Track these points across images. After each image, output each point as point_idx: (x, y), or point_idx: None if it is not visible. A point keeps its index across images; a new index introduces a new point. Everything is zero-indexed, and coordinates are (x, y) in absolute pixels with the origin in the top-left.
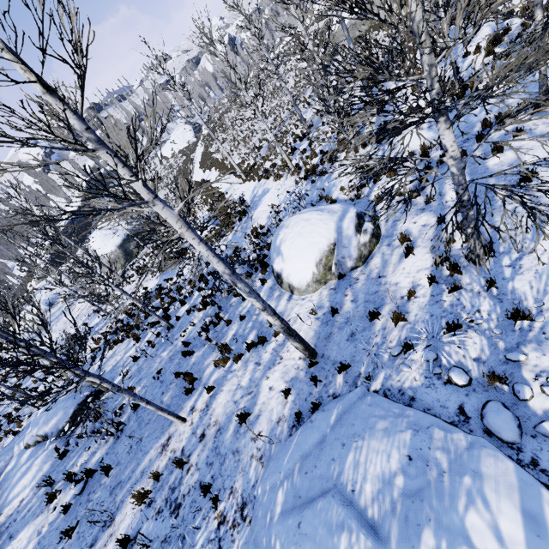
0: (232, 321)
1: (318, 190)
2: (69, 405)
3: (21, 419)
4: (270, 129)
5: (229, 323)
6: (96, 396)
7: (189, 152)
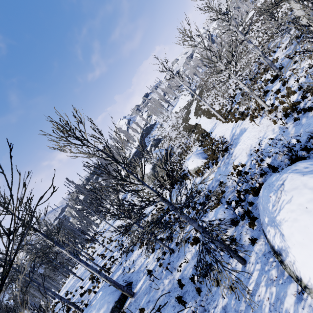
0: (221, 281)
1: (305, 127)
2: (110, 300)
3: (100, 279)
4: (241, 80)
5: (218, 283)
6: (126, 296)
7: (188, 106)
